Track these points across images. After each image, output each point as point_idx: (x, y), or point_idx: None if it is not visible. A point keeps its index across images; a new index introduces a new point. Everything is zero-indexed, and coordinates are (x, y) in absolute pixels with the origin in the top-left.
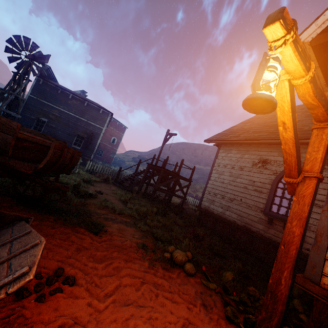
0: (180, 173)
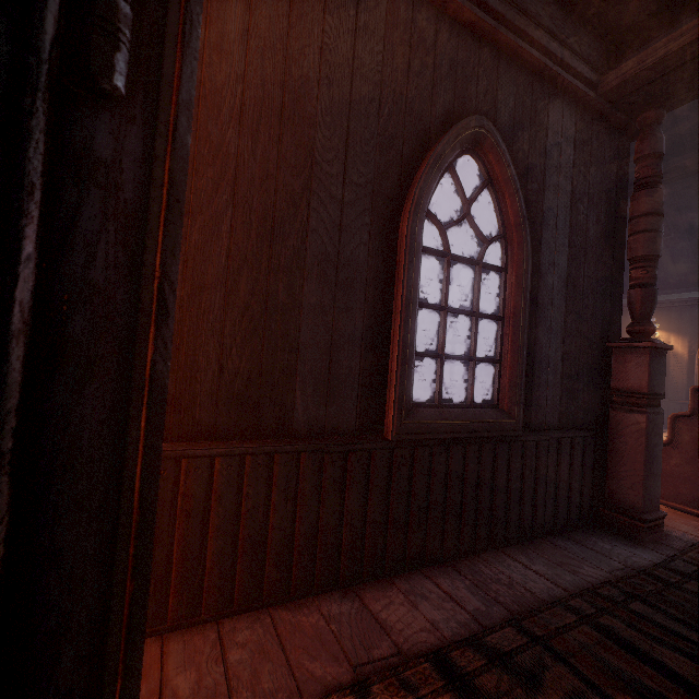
0: None
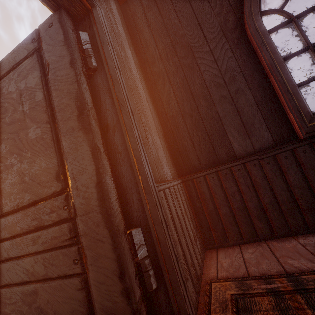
0: None
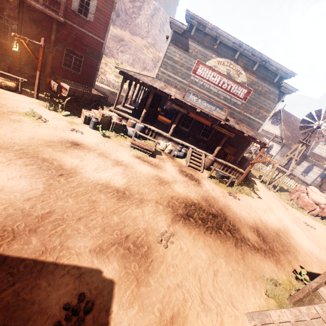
0: (109, 49)
